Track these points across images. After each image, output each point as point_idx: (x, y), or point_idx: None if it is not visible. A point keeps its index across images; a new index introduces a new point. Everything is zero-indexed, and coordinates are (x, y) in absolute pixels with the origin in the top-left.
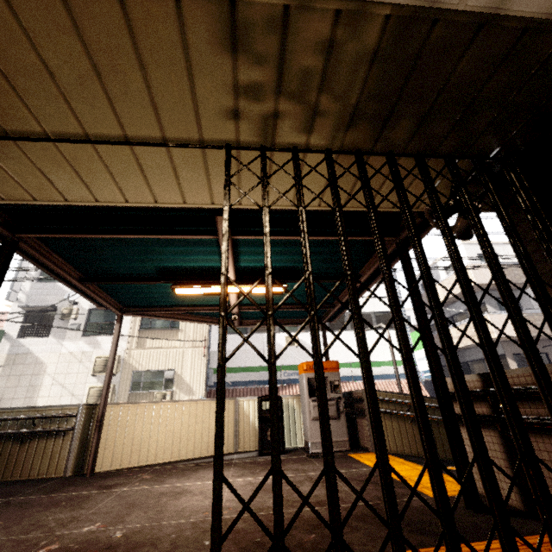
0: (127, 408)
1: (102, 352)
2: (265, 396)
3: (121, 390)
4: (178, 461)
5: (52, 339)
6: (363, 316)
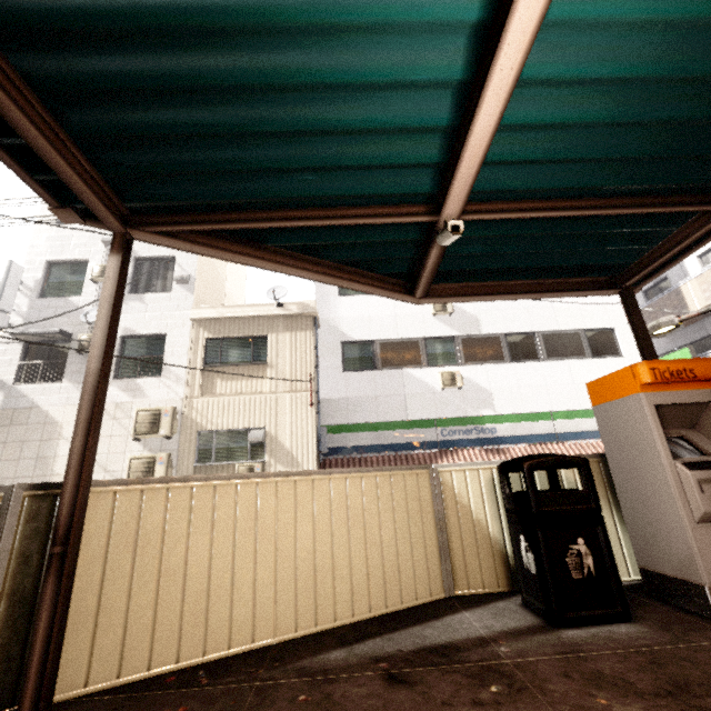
0: (161, 494)
1: (146, 402)
2: (536, 456)
3: (181, 461)
4: (315, 636)
5: (67, 384)
6: (567, 337)
